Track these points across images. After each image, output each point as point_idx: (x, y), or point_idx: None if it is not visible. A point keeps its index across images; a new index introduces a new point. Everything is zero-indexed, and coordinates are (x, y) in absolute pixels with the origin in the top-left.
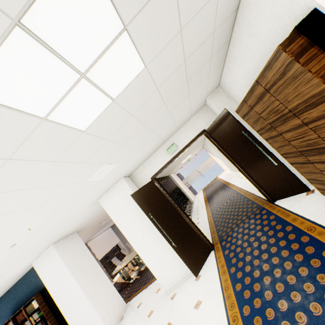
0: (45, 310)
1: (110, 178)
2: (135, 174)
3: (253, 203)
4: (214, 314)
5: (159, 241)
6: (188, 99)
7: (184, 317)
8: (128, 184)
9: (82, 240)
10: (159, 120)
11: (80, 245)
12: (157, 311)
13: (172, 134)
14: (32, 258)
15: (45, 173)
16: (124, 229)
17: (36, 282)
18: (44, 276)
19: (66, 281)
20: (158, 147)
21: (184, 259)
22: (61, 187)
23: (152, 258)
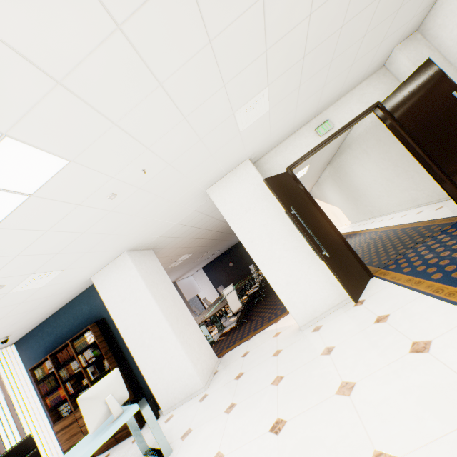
0: (103, 347)
1: (244, 142)
2: (261, 163)
3: (429, 226)
4: (430, 314)
5: (297, 254)
6: (390, 23)
7: (358, 335)
8: (256, 169)
9: (159, 263)
10: (351, 40)
11: (159, 267)
12: (290, 347)
13: (327, 107)
14: (98, 262)
15: (239, 18)
16: (243, 234)
17: (89, 311)
18: (108, 297)
19: (142, 305)
20: (304, 121)
21: (338, 276)
22: (219, 89)
23: (282, 277)
